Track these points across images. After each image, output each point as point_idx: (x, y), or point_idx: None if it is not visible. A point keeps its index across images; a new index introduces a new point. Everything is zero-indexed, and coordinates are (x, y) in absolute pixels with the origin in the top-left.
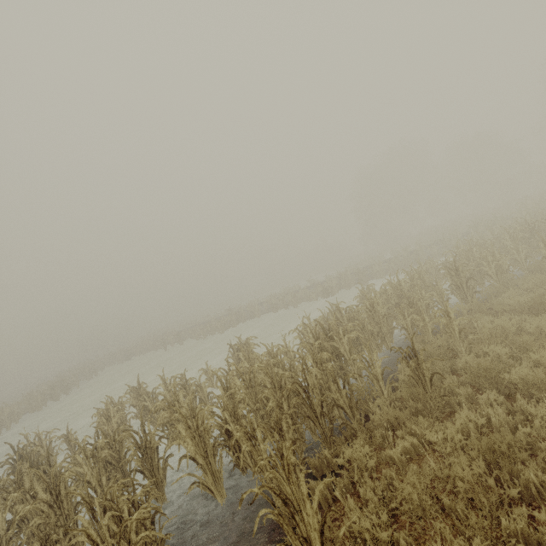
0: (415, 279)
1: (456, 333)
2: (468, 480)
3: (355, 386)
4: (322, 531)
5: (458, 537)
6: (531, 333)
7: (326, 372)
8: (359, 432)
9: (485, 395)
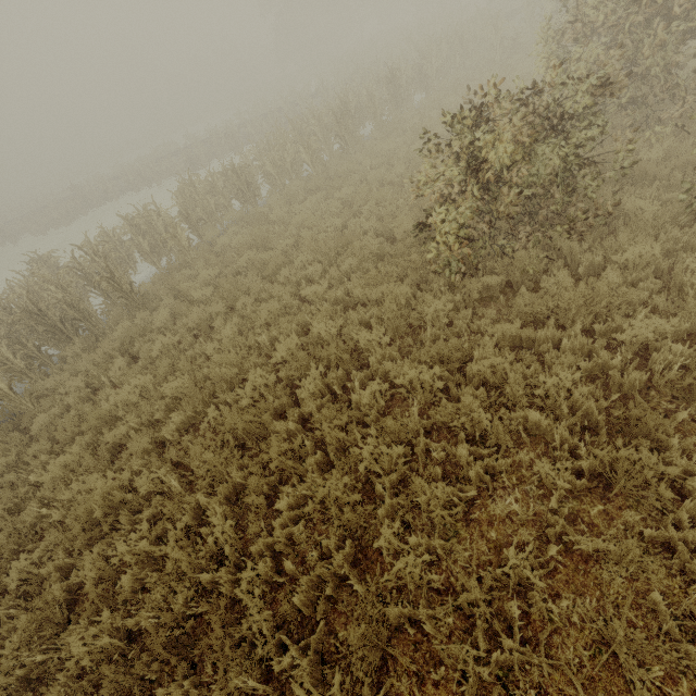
0: (216, 177)
1: (188, 250)
2: (128, 350)
3: (82, 306)
4: (11, 388)
5: (71, 376)
6: (235, 247)
7: (73, 295)
8: (72, 337)
9: (166, 301)
